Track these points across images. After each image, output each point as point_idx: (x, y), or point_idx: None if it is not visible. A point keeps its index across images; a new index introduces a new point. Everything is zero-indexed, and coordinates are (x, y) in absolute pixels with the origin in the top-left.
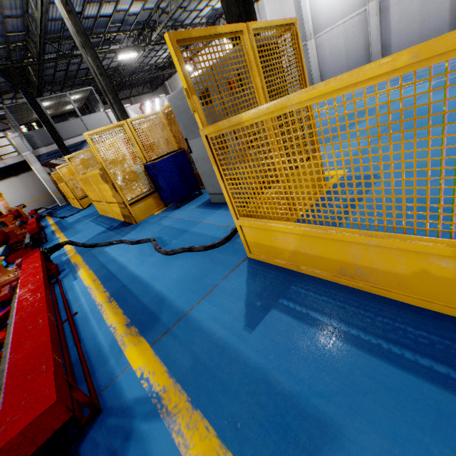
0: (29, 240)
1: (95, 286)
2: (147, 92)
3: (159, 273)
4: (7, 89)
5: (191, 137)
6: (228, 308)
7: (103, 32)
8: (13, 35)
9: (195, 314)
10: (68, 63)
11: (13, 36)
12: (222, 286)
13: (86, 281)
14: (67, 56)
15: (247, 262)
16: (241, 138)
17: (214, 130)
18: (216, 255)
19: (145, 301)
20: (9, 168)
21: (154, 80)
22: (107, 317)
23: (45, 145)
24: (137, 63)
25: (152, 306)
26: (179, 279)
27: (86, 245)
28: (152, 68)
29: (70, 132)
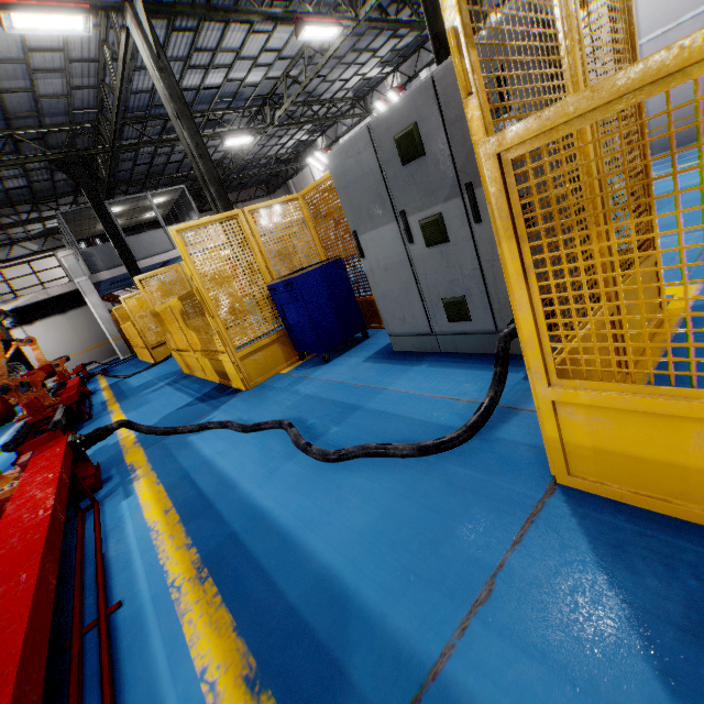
0: (60, 415)
1: (166, 528)
2: (261, 196)
3: (316, 507)
4: (65, 190)
5: (366, 228)
6: (589, 676)
7: (207, 109)
8: (80, 112)
9: (469, 682)
10: (154, 154)
11: (80, 114)
12: (521, 576)
13: (149, 510)
14: (153, 141)
15: (564, 499)
16: (546, 186)
17: (541, 126)
18: (454, 470)
19: (293, 596)
20: (53, 302)
21: (273, 179)
22: (192, 635)
23: (109, 268)
24: (251, 154)
25: (313, 615)
26: (373, 533)
27: (156, 430)
28: (271, 161)
29: (146, 250)
